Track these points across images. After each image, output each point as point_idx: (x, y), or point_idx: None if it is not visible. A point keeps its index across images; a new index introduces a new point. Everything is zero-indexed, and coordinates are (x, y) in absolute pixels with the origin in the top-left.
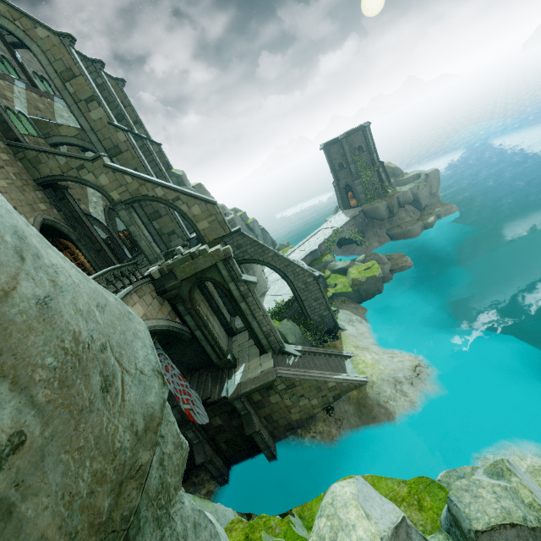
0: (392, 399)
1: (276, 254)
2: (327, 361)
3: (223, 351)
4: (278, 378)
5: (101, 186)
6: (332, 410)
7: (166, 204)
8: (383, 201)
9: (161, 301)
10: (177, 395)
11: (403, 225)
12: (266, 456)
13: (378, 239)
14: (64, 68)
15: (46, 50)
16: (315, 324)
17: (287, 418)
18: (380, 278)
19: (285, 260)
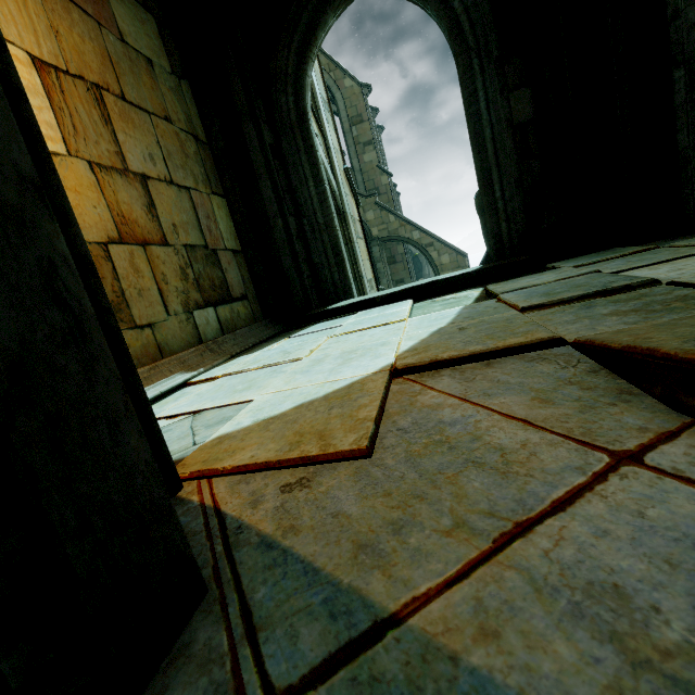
0: None
1: None
2: None
3: None
4: None
5: (366, 221)
6: None
7: (418, 248)
8: None
9: None
10: None
11: None
12: None
13: None
14: (355, 114)
15: (347, 97)
16: None
17: None
18: None
19: None
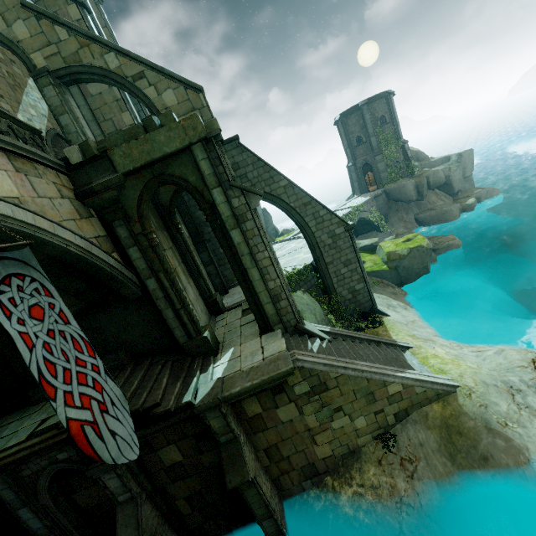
0: (515, 422)
1: (291, 183)
2: (375, 351)
3: (196, 323)
4: (296, 370)
5: (16, 41)
6: (393, 440)
7: (123, 83)
8: (410, 180)
9: (84, 212)
10: (50, 379)
11: (436, 207)
12: (266, 532)
13: (404, 225)
14: None
15: None
16: (343, 303)
17: (308, 454)
18: (429, 250)
19: (303, 196)
